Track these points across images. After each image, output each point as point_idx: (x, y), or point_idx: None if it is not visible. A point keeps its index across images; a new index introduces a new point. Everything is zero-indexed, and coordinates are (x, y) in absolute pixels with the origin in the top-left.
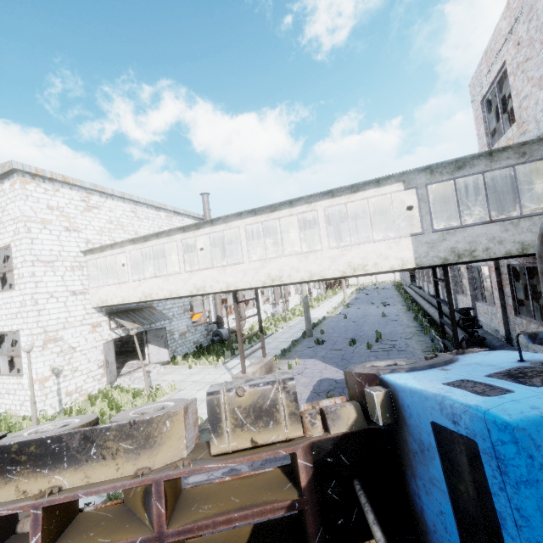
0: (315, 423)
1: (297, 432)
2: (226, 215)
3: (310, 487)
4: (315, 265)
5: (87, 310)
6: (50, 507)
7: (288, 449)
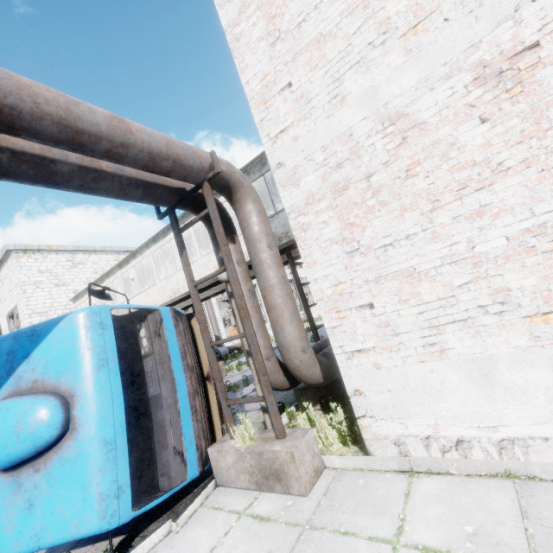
0: None
1: None
2: (141, 247)
3: None
4: (196, 273)
5: None
6: None
7: None
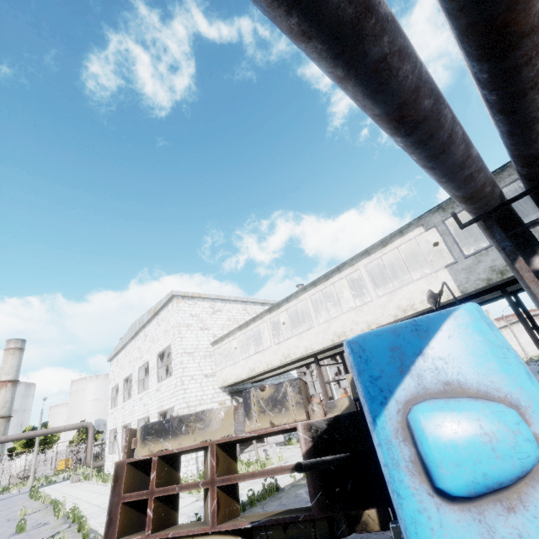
0: (315, 410)
1: (301, 416)
2: (296, 292)
3: (308, 455)
4: (369, 315)
5: (215, 390)
6: (162, 461)
7: (291, 424)
